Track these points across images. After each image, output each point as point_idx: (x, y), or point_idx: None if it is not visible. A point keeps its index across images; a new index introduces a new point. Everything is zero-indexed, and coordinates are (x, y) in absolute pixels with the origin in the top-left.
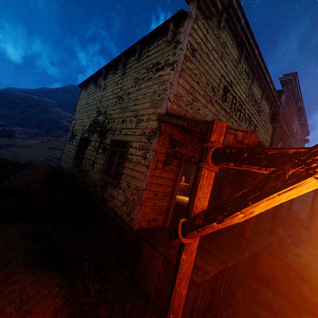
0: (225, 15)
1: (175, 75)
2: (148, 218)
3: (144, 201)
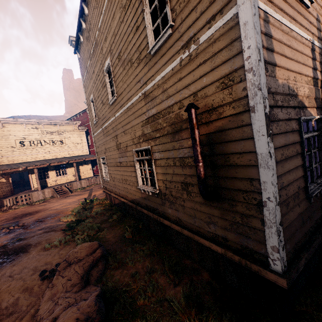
0: (1, 123)
1: None
2: (3, 194)
3: None
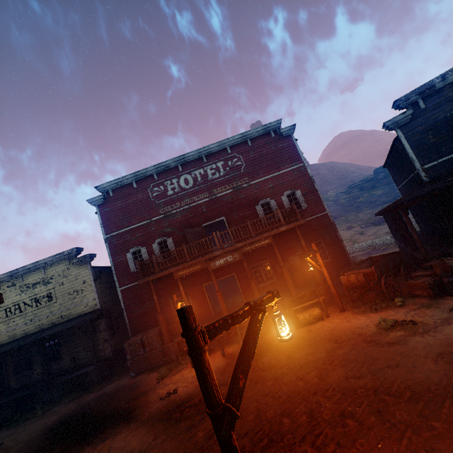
0: None
1: None
2: None
3: None
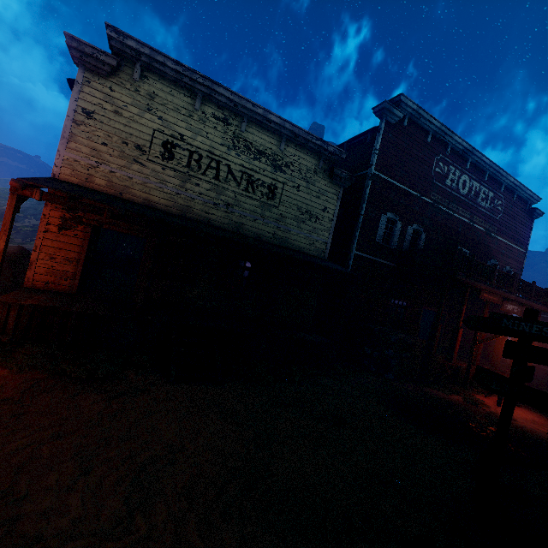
0: (139, 65)
1: (61, 141)
2: (45, 279)
3: (36, 261)
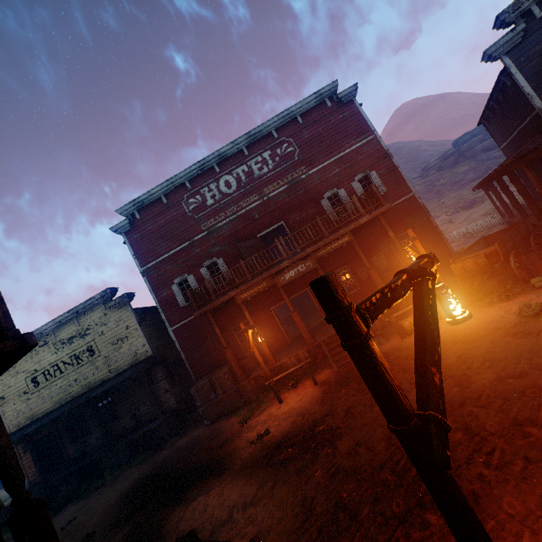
0: None
1: (3, 417)
2: (34, 478)
3: (26, 473)
